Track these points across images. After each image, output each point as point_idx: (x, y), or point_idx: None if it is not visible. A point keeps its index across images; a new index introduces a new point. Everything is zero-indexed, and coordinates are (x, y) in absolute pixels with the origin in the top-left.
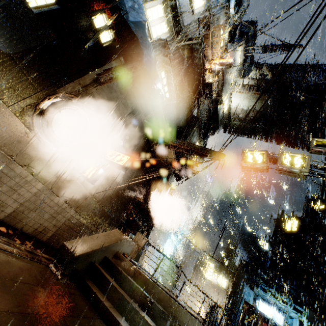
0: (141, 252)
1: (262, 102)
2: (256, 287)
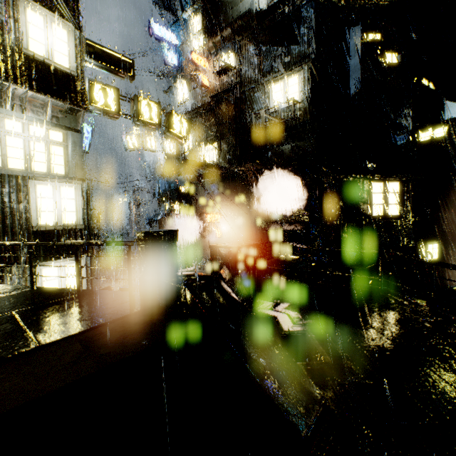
0: None
1: None
2: None
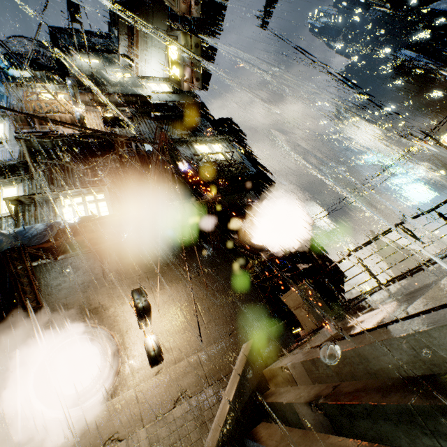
0: (315, 304)
1: (151, 21)
2: None
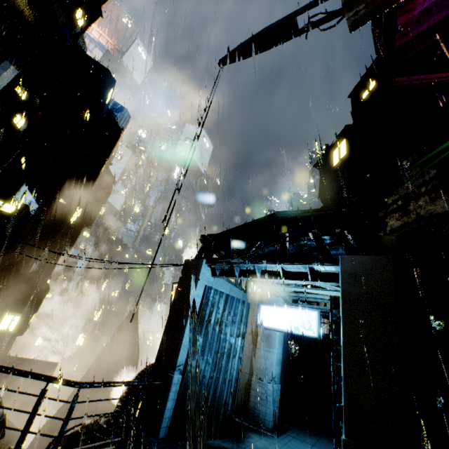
0: None
1: None
2: (232, 278)
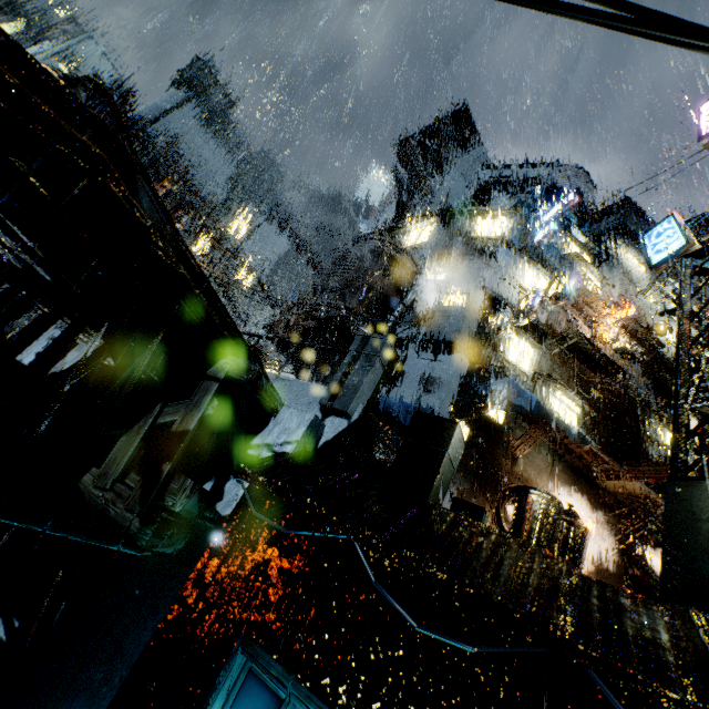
0: None
1: None
2: None
